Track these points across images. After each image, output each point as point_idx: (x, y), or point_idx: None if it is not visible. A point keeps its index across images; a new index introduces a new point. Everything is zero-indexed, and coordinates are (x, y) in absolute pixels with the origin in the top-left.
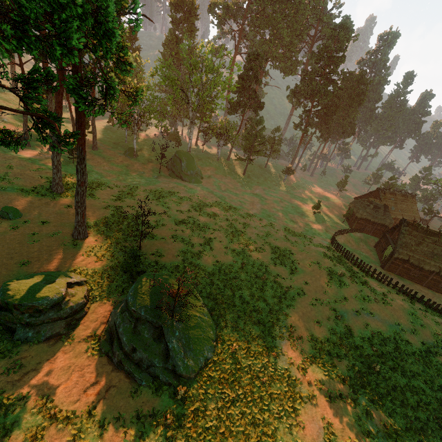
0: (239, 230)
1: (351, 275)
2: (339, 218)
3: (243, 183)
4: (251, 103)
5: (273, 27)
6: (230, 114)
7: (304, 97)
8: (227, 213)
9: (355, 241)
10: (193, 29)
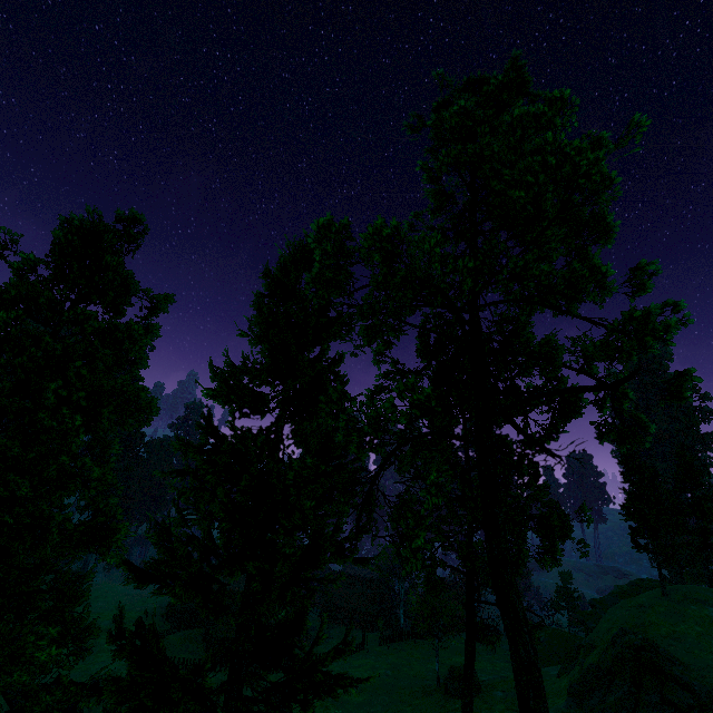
0: None
1: None
2: (159, 622)
3: None
4: None
5: None
6: None
7: None
8: None
9: (176, 643)
10: None
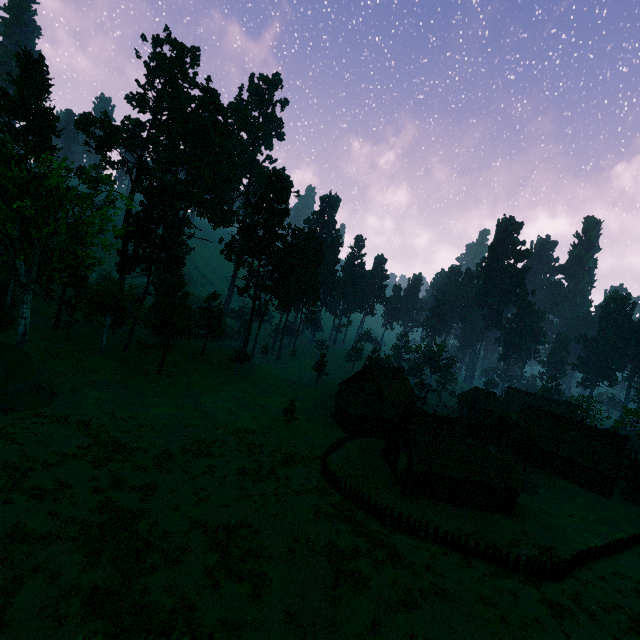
0: (125, 511)
1: (369, 543)
2: (327, 420)
3: (157, 389)
4: (161, 258)
5: (189, 165)
6: (122, 274)
7: (246, 253)
8: (101, 471)
9: (356, 455)
10: (47, 146)
